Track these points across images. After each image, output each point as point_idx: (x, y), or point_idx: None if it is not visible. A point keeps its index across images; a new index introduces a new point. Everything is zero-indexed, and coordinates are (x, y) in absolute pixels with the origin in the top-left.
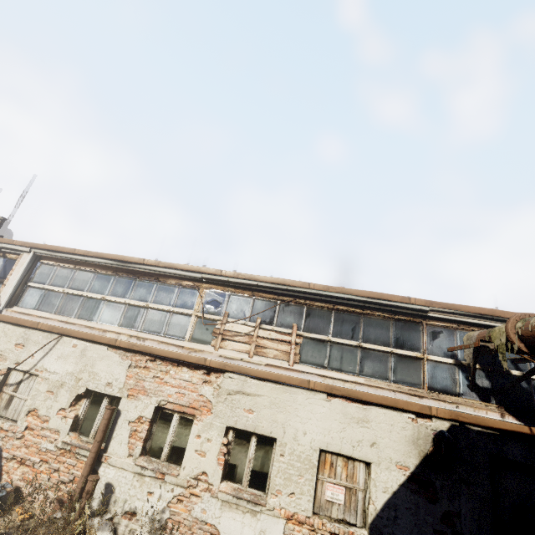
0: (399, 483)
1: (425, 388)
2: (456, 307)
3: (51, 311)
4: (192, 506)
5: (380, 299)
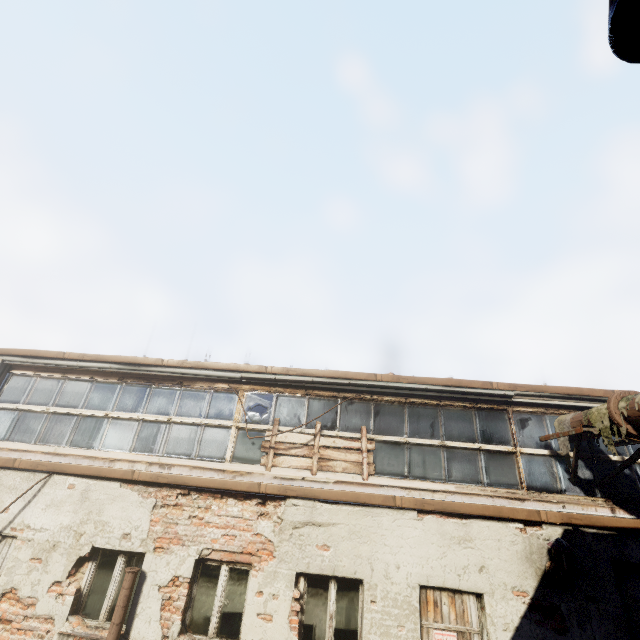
0: (520, 615)
1: (525, 488)
2: (542, 388)
3: (29, 440)
4: None
5: (459, 387)
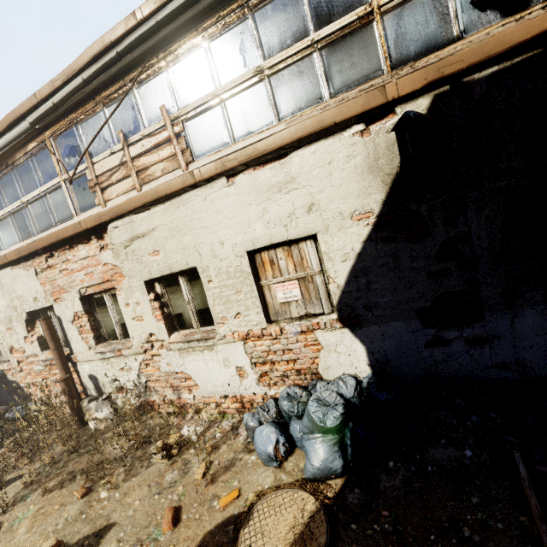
0: (362, 240)
1: (387, 69)
2: None
3: None
4: (158, 365)
5: None
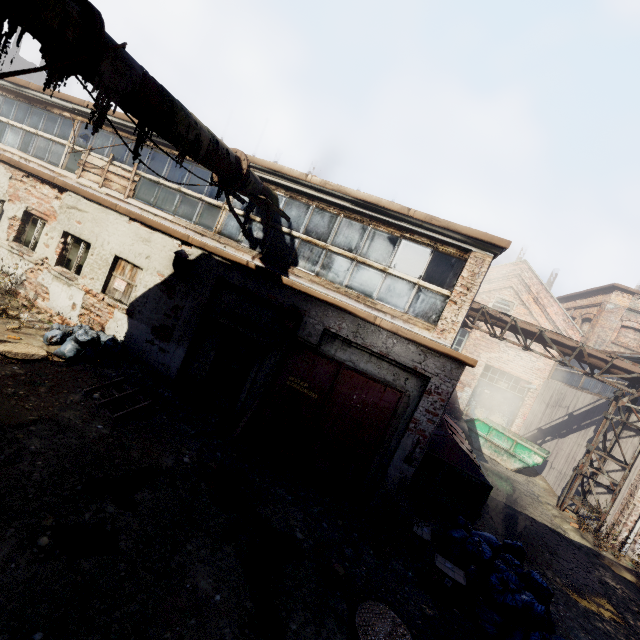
0: (155, 284)
1: (214, 231)
2: (255, 160)
3: None
4: (38, 276)
5: None
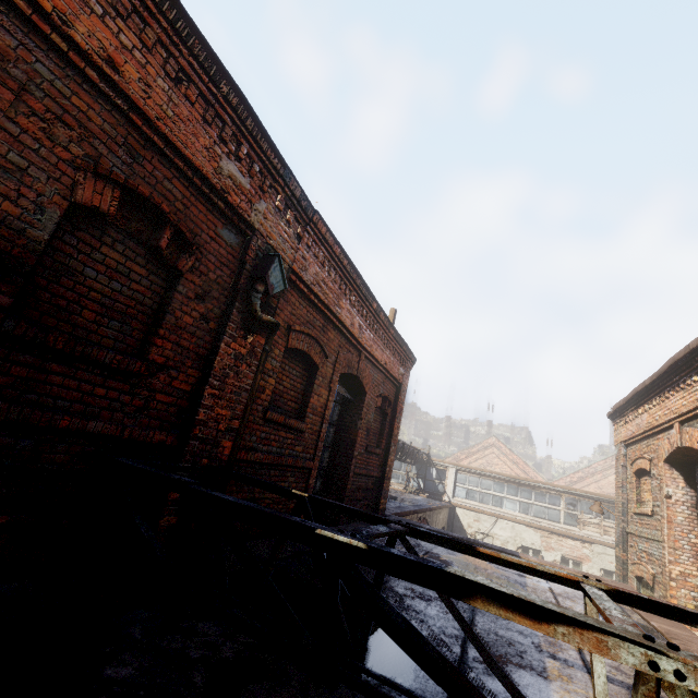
0: None
1: None
2: None
3: (476, 501)
4: None
5: None
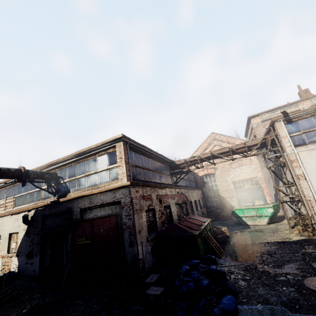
0: (23, 235)
1: (41, 199)
2: (43, 166)
3: None
4: None
5: None
